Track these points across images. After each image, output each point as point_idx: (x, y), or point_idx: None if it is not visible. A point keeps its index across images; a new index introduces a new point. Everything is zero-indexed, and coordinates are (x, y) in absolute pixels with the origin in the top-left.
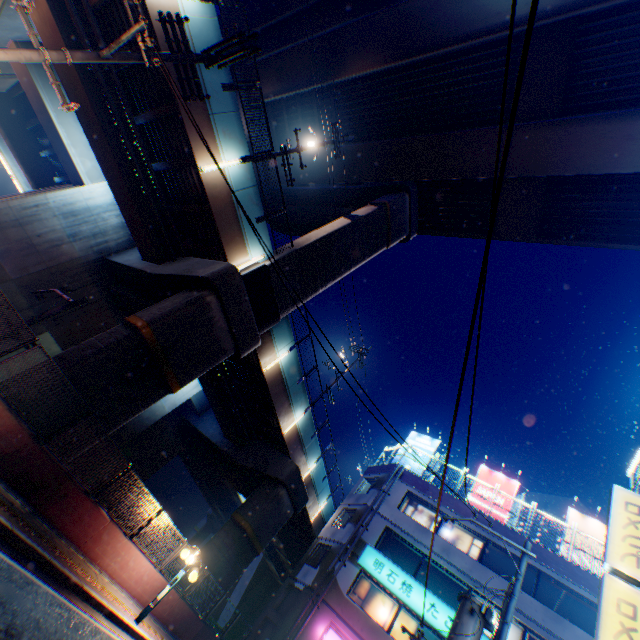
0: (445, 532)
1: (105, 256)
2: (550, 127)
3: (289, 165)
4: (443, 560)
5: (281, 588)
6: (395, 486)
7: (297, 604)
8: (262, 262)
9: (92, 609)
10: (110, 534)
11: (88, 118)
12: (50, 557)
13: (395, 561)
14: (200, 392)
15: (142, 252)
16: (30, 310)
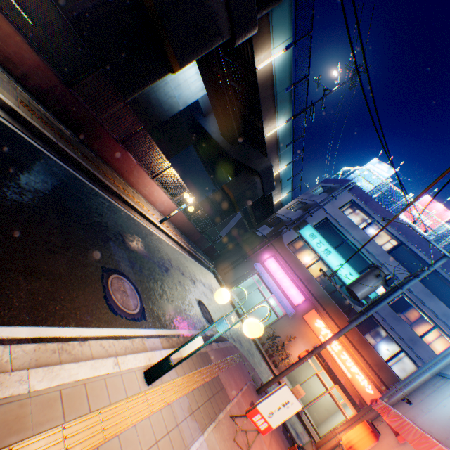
0: (369, 231)
1: None
2: None
3: None
4: (360, 246)
5: (247, 233)
6: (342, 195)
7: (255, 242)
8: None
9: (129, 208)
10: (138, 173)
11: None
12: (92, 171)
13: (324, 238)
14: (205, 96)
15: None
16: None
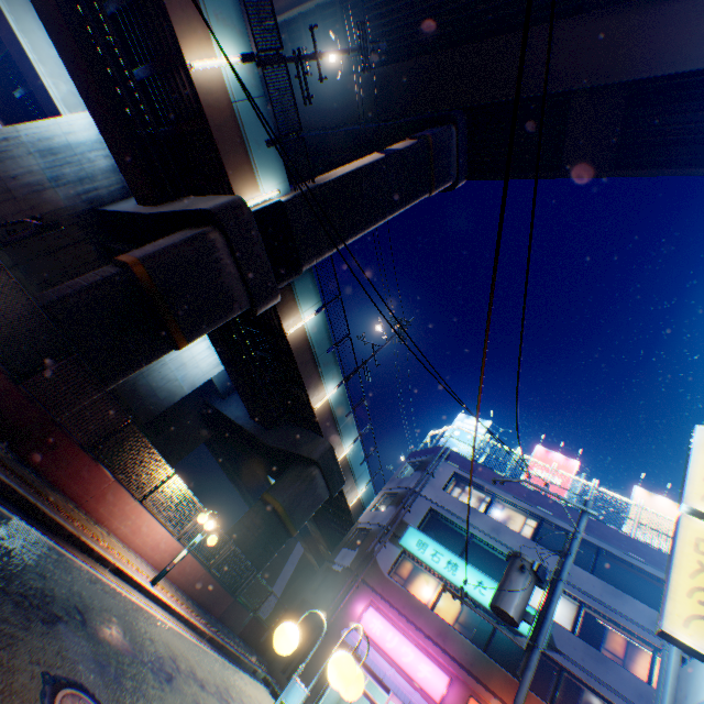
0: (495, 513)
1: (96, 207)
2: (637, 9)
3: (305, 75)
4: (492, 539)
5: (319, 572)
6: (440, 468)
7: (335, 584)
8: (277, 199)
9: (94, 562)
10: (116, 495)
11: (47, 7)
12: (35, 500)
13: (440, 542)
14: (222, 373)
15: (136, 195)
16: (15, 269)
